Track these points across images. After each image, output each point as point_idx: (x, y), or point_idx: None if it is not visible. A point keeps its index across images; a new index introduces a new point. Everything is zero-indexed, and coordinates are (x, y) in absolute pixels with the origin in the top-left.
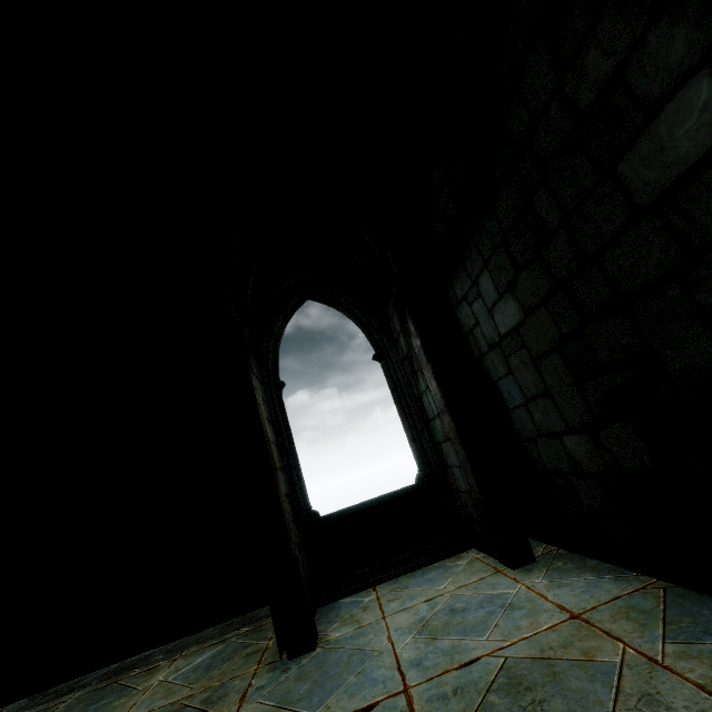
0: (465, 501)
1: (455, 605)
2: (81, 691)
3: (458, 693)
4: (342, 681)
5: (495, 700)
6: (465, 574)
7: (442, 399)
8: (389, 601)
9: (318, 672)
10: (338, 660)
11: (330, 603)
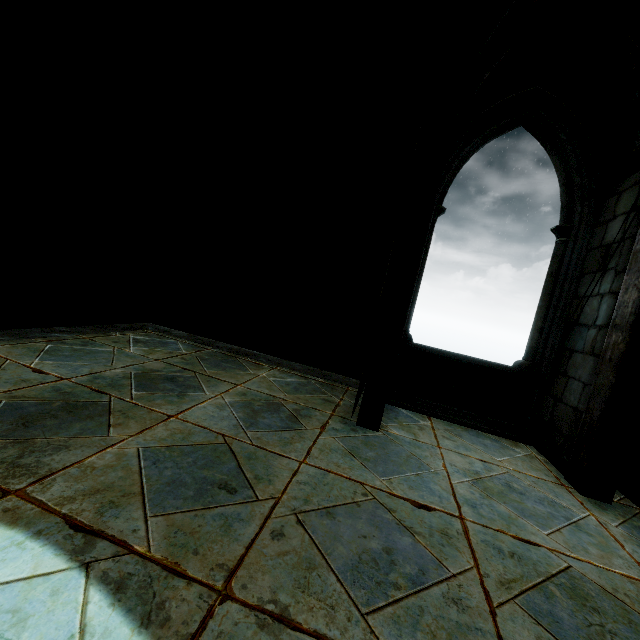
0: (562, 412)
1: (512, 483)
2: (216, 349)
3: (515, 558)
4: (402, 470)
5: (556, 592)
6: (523, 464)
7: (630, 316)
8: (444, 437)
9: (381, 450)
10: (398, 453)
11: (390, 405)
